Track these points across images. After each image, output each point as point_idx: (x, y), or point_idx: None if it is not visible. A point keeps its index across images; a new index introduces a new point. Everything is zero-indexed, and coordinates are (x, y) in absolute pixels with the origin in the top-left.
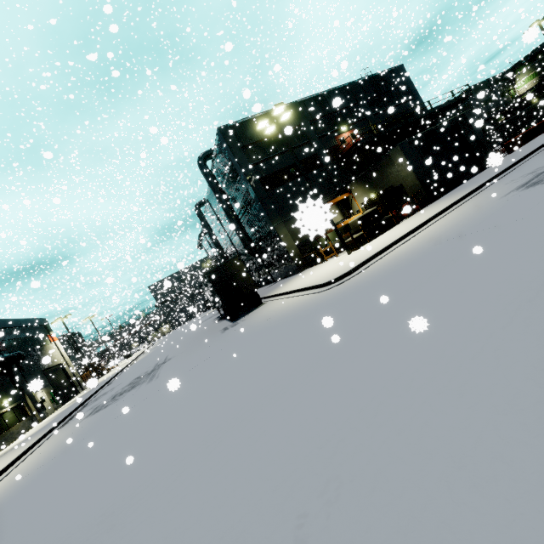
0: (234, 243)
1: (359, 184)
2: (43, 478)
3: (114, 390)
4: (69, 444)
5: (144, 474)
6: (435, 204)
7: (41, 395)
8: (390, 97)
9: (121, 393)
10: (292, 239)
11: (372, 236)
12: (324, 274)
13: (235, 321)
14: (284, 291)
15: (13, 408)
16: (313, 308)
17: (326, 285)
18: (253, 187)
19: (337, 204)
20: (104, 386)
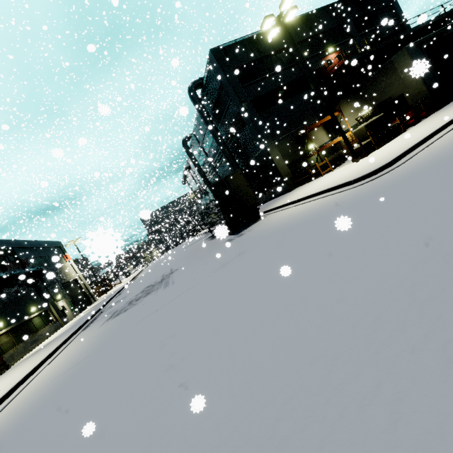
0: (218, 173)
1: (350, 101)
2: (79, 380)
3: (127, 298)
4: (98, 344)
5: (267, 396)
6: (450, 106)
7: (62, 304)
8: (375, 17)
9: (137, 299)
10: (283, 159)
11: (379, 144)
12: (341, 178)
13: (238, 233)
14: (290, 201)
15: (39, 314)
16: (367, 196)
17: (360, 180)
18: (245, 108)
19: (324, 125)
20: (114, 296)
